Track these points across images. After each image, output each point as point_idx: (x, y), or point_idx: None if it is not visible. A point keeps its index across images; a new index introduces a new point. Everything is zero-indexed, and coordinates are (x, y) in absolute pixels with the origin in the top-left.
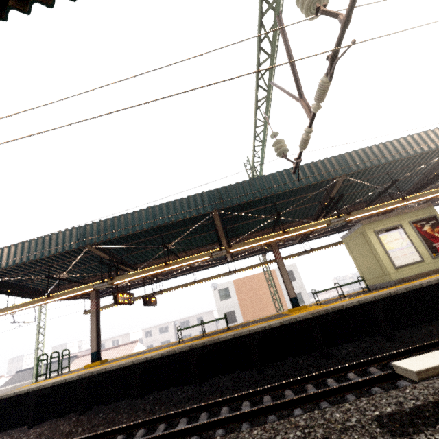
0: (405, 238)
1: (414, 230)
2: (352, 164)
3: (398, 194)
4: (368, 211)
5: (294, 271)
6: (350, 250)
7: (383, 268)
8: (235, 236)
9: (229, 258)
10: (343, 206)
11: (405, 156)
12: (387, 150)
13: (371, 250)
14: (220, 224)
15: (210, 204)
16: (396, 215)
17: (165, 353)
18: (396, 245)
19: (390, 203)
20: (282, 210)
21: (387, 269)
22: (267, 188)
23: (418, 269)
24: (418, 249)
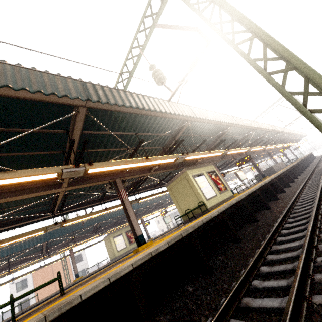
0: (122, 239)
1: (125, 235)
2: (103, 218)
3: (124, 219)
4: (109, 232)
5: (82, 254)
6: (106, 244)
7: (114, 252)
8: (50, 246)
9: (41, 257)
10: (104, 226)
11: (119, 215)
12: (114, 213)
13: (111, 245)
14: (45, 245)
15: (44, 238)
16: (121, 229)
17: (6, 320)
18: (119, 242)
19: (116, 228)
20: (77, 232)
21: (115, 252)
22: (71, 229)
23: (125, 251)
24: (126, 242)
